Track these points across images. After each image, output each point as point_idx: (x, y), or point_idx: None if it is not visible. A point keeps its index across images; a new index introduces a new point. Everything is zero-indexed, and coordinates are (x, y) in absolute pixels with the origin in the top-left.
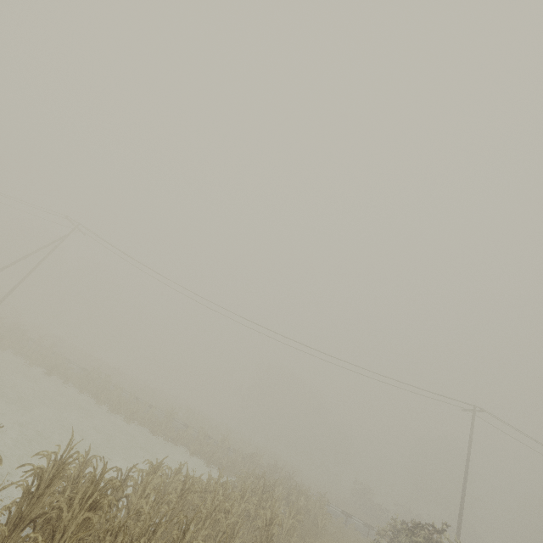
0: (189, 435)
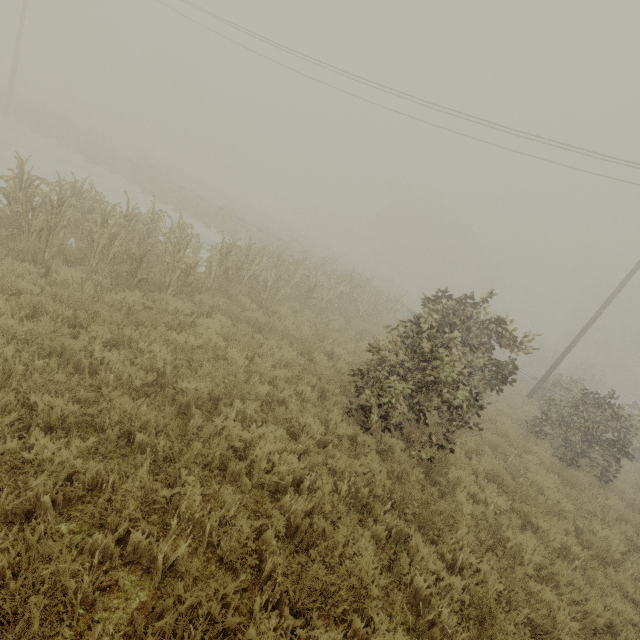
0: (253, 234)
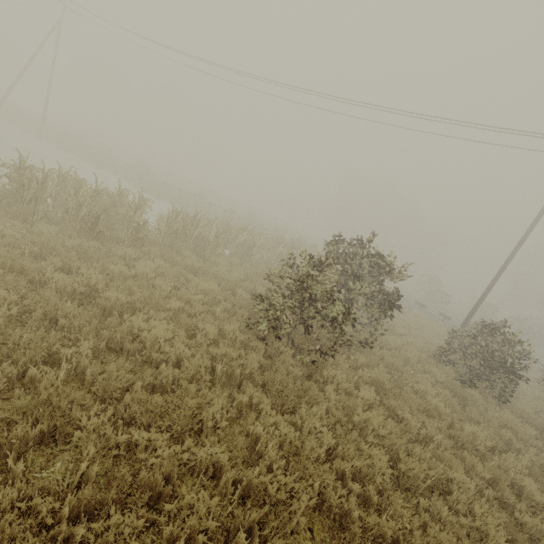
0: (219, 214)
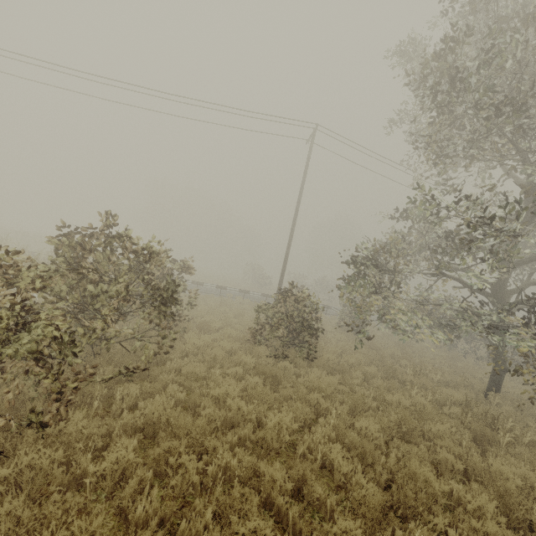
0: None
